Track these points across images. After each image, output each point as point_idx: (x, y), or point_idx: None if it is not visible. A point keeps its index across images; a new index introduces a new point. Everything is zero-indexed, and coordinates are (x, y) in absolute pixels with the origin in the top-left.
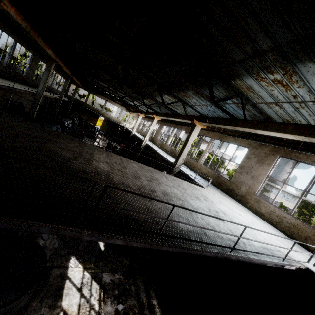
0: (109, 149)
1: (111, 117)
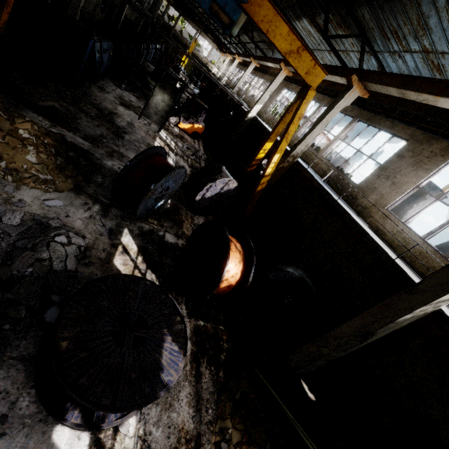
0: (191, 82)
1: (199, 55)
